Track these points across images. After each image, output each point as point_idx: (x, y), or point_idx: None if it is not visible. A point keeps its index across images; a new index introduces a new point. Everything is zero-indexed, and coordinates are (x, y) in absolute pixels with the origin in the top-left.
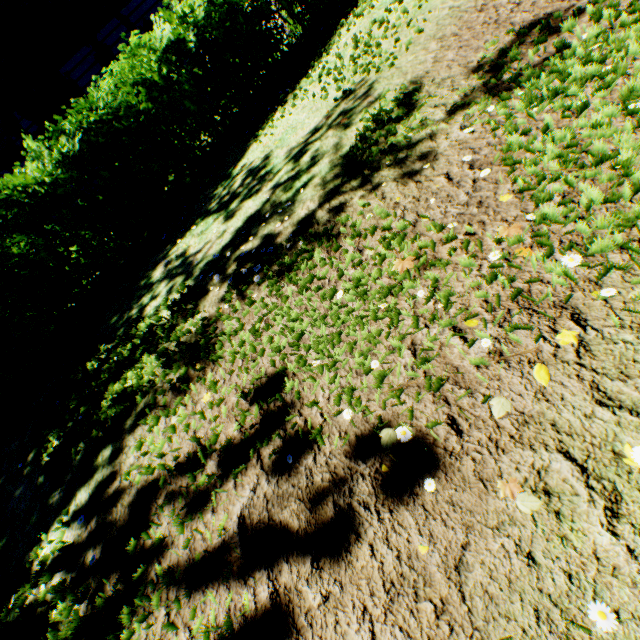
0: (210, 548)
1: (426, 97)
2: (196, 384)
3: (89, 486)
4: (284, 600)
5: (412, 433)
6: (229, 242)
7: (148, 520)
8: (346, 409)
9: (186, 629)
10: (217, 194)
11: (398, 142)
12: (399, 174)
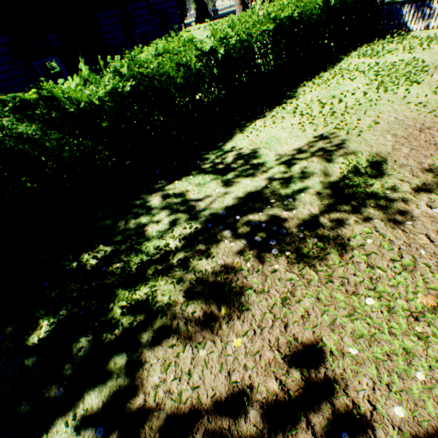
0: None
1: (392, 170)
2: (222, 325)
3: (101, 392)
4: None
5: None
6: (232, 205)
7: None
8: (397, 407)
9: None
10: (209, 158)
11: (376, 192)
12: (384, 217)
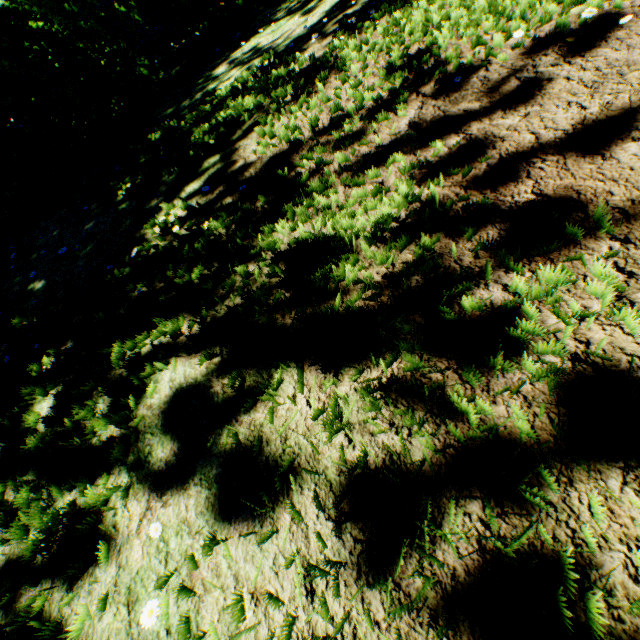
0: (381, 148)
1: None
2: (318, 91)
3: (200, 180)
4: (479, 135)
5: (597, 10)
6: (318, 21)
7: (294, 165)
8: (517, 32)
9: (373, 184)
10: (282, 9)
11: None
12: None
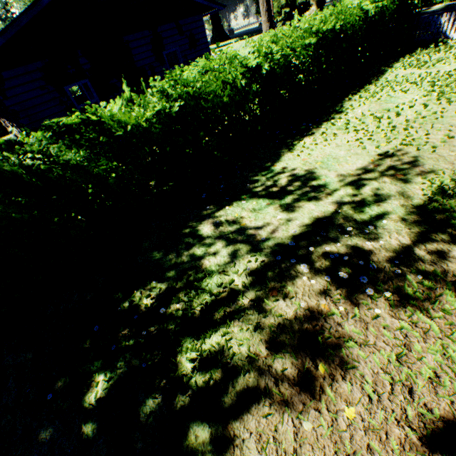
0: None
1: None
2: (324, 387)
3: None
4: None
5: None
6: (300, 234)
7: None
8: None
9: None
10: (259, 180)
11: None
12: None
